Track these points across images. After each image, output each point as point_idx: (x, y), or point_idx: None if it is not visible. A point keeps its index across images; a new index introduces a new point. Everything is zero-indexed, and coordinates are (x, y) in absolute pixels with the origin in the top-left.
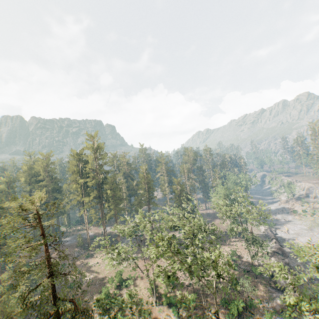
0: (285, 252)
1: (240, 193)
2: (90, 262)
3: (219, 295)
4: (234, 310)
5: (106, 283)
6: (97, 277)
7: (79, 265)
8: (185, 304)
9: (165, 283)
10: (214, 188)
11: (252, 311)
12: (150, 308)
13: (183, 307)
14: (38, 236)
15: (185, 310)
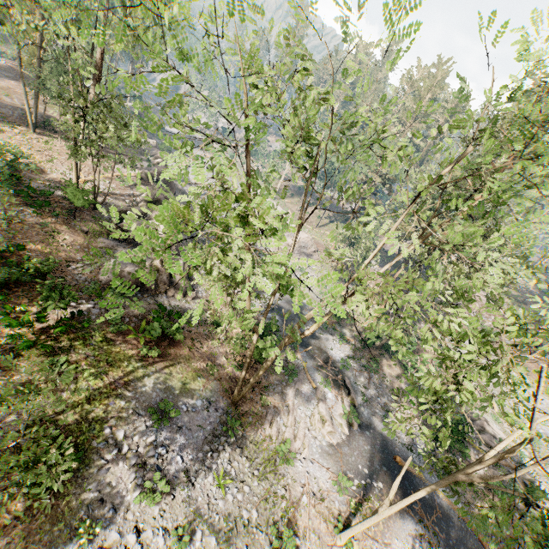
0: (173, 185)
1: None
2: None
3: None
4: None
5: None
6: None
7: None
8: None
9: None
10: None
11: (6, 293)
12: None
13: None
14: None
15: None
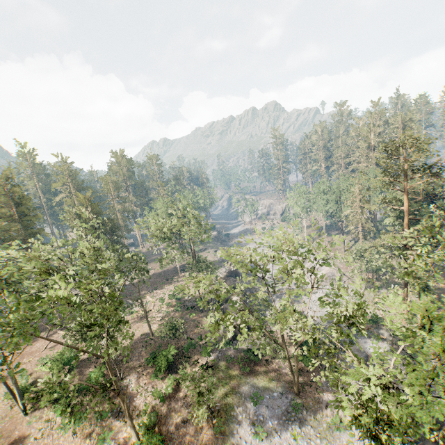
0: (239, 273)
1: (180, 202)
2: None
3: (147, 353)
4: (162, 365)
5: None
6: None
7: None
8: (52, 396)
9: (51, 369)
10: (150, 205)
11: (190, 354)
12: (11, 426)
13: (82, 394)
14: None
15: (85, 398)
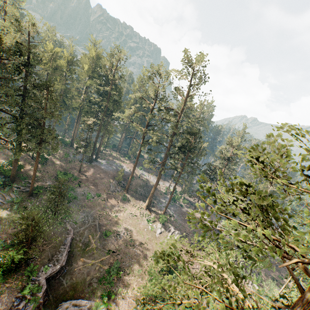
0: None
1: None
2: (127, 209)
3: None
4: None
5: (147, 254)
6: (135, 237)
7: (114, 205)
8: None
9: None
10: None
11: None
12: None
13: None
14: (82, 146)
15: None
